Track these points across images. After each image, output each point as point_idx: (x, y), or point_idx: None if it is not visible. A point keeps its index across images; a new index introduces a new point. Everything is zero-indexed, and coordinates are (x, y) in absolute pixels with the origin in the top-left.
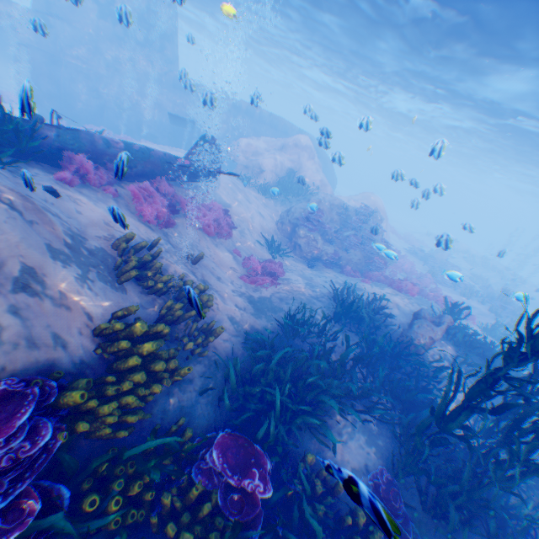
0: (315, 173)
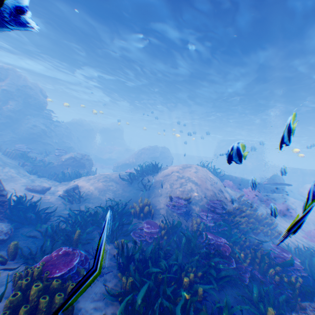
0: None
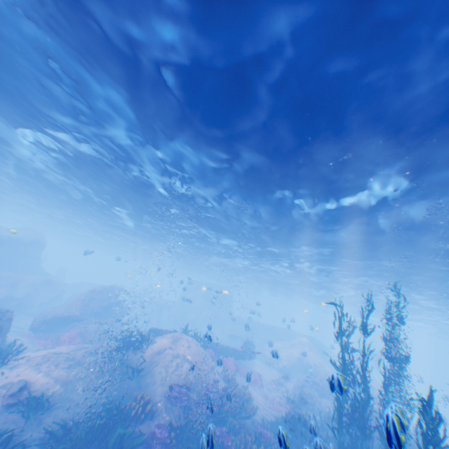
0: (314, 357)
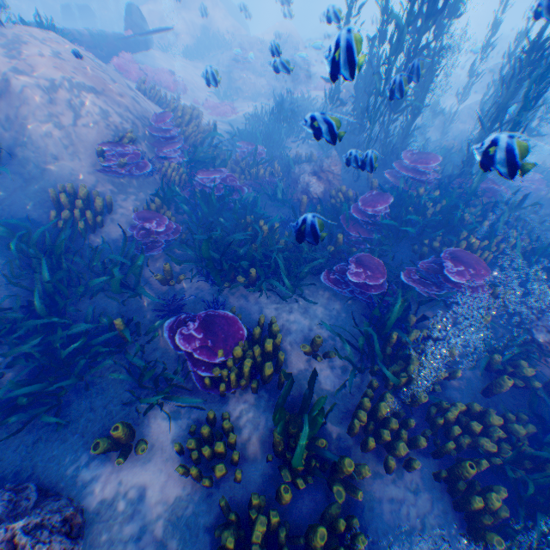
0: (225, 21)
